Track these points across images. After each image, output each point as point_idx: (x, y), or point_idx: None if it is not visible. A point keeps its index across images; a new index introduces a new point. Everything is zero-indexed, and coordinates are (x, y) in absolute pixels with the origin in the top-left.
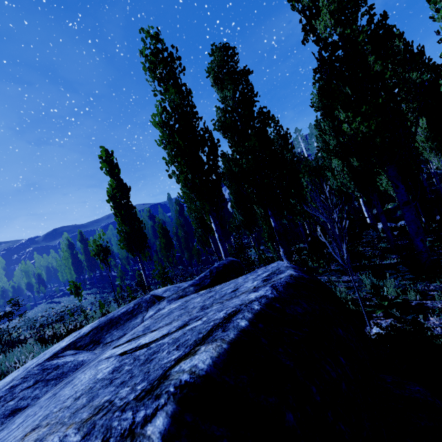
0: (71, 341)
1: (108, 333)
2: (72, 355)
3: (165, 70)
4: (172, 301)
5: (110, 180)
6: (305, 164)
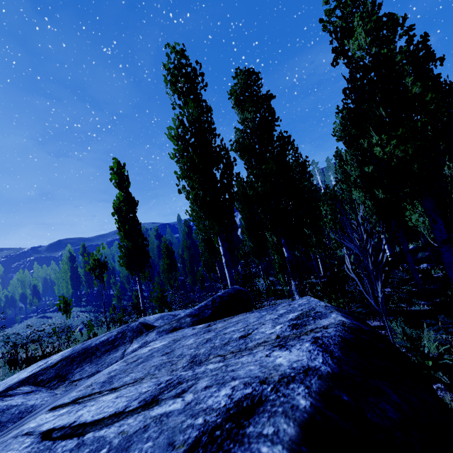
0: (32, 372)
1: (79, 367)
2: (24, 394)
3: (187, 85)
4: (162, 333)
5: (119, 193)
6: (325, 192)
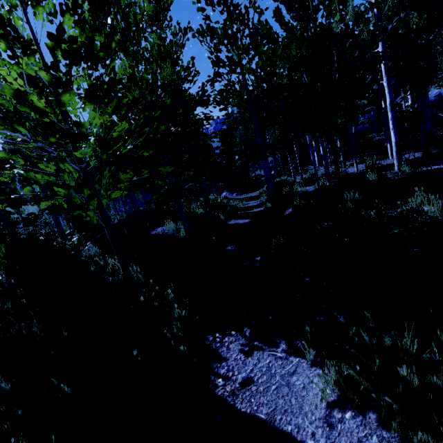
0: None
1: None
2: None
3: None
4: None
5: None
6: None
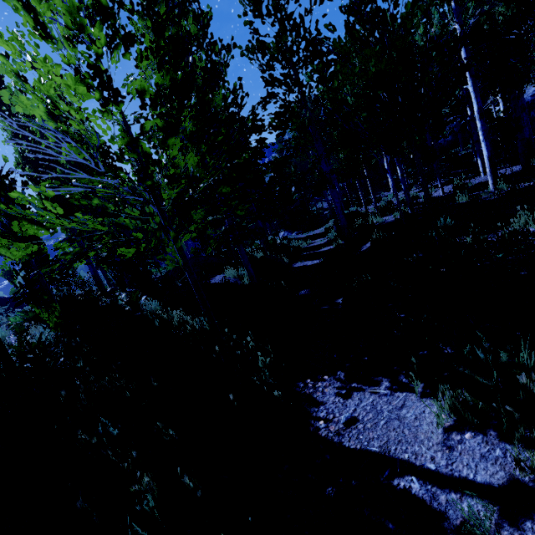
0: None
1: None
2: None
3: None
4: None
5: None
6: None
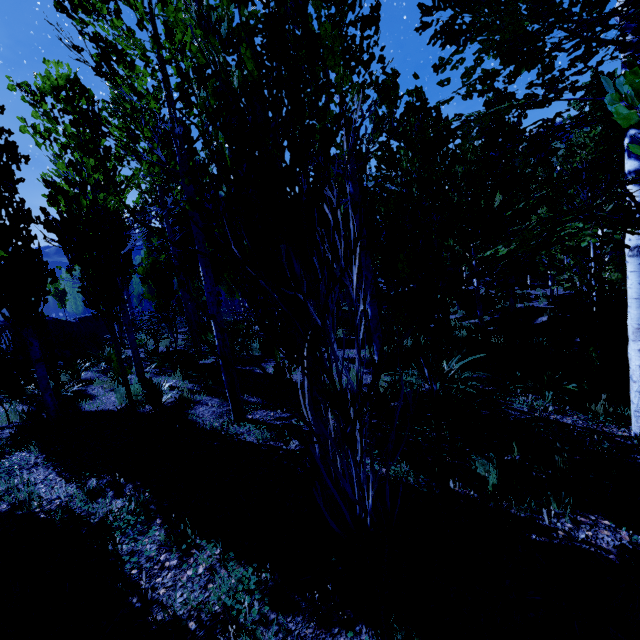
0: None
1: None
2: None
3: None
4: None
5: None
6: None
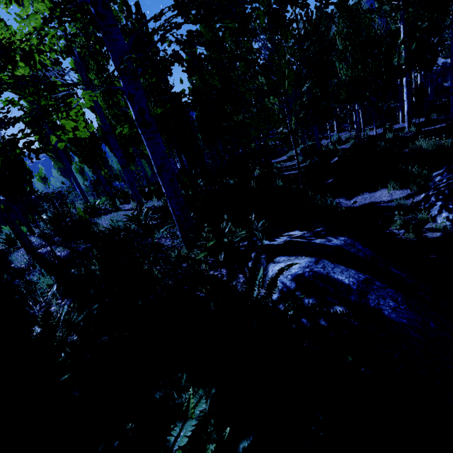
0: None
1: None
2: None
3: None
4: None
5: None
6: None
